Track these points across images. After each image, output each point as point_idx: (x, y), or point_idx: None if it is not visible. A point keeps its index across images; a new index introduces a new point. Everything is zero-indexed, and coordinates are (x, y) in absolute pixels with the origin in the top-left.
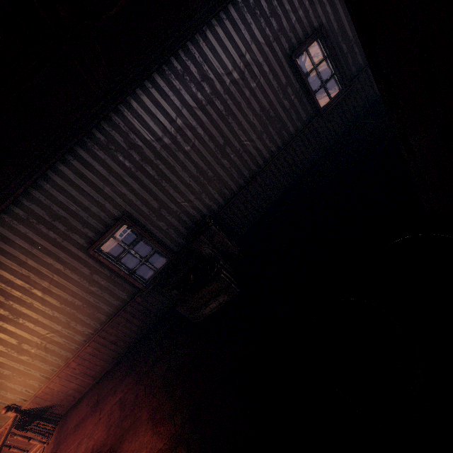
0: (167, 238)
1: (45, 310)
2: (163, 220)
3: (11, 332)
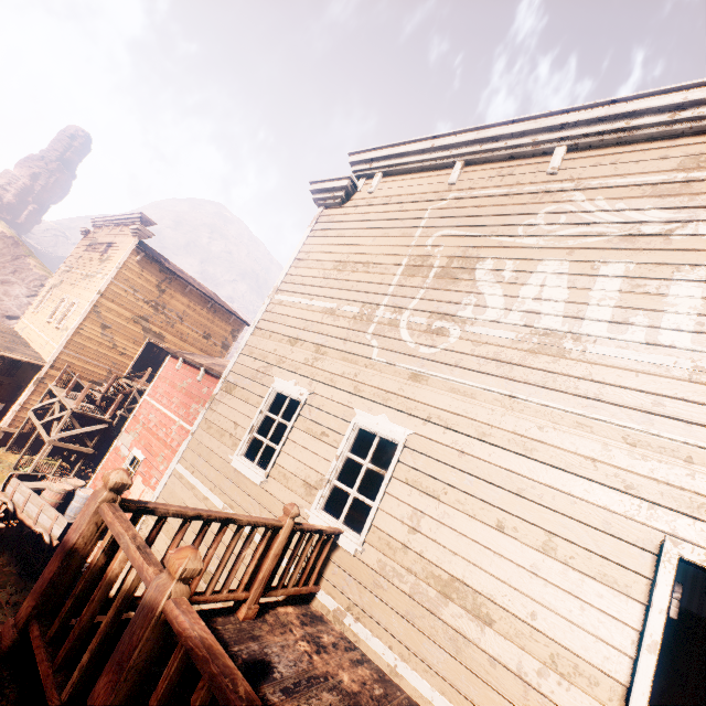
0: None
1: None
2: None
3: None
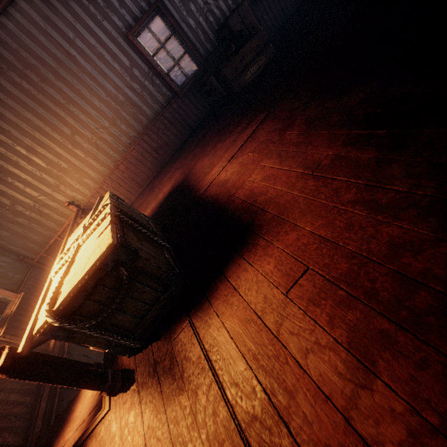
0: (196, 40)
1: (93, 101)
2: (191, 17)
3: (64, 120)
